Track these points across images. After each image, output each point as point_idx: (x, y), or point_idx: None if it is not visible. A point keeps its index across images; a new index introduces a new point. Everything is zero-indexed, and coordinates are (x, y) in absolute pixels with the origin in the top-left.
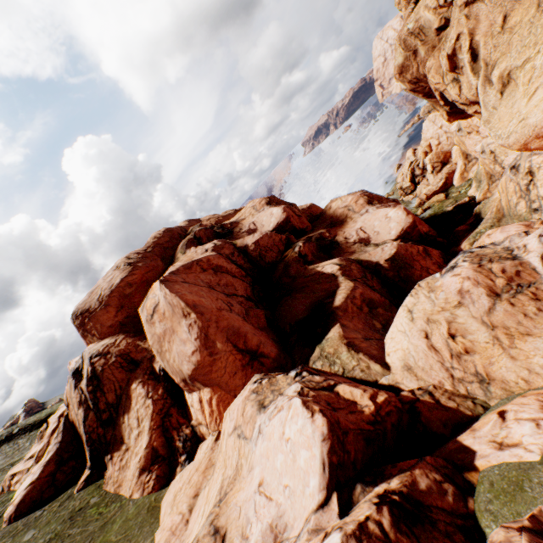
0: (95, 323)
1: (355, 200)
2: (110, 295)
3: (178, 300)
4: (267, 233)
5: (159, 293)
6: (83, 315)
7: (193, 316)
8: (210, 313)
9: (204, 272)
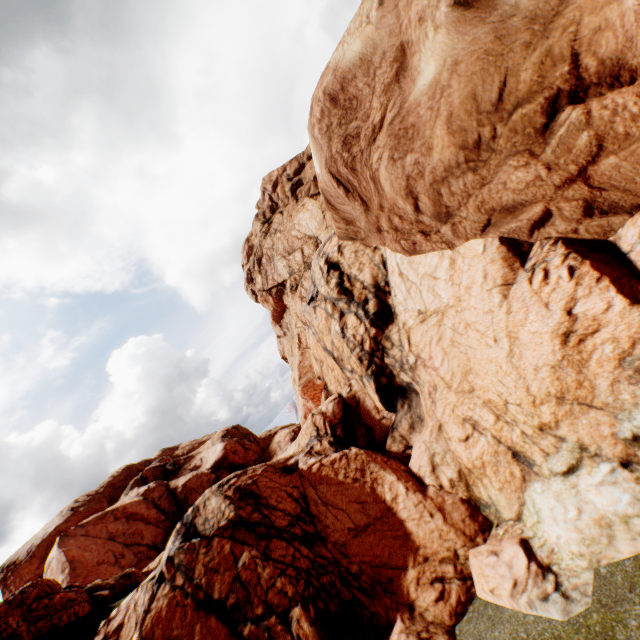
0: (16, 577)
1: (285, 436)
2: (40, 544)
3: (62, 556)
4: (198, 473)
5: (56, 548)
6: (9, 567)
7: (67, 571)
8: (84, 567)
9: (116, 521)
